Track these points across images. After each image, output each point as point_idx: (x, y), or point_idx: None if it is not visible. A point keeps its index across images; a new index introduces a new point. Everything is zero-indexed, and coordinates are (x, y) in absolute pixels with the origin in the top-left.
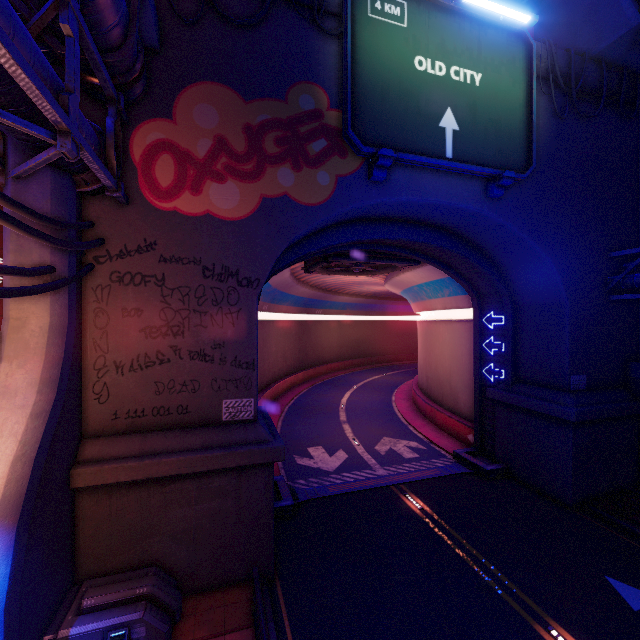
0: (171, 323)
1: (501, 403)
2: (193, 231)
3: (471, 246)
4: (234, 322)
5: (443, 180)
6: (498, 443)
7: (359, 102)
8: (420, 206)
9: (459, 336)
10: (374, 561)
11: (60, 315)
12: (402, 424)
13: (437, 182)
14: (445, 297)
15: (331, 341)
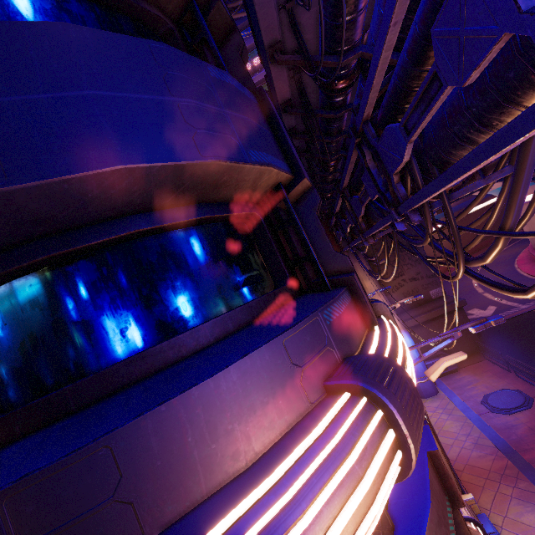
0: (398, 272)
1: None
2: (390, 239)
3: None
4: (419, 263)
5: None
6: None
7: None
8: None
9: None
10: (534, 336)
11: (376, 282)
12: (530, 279)
13: None
14: None
15: None
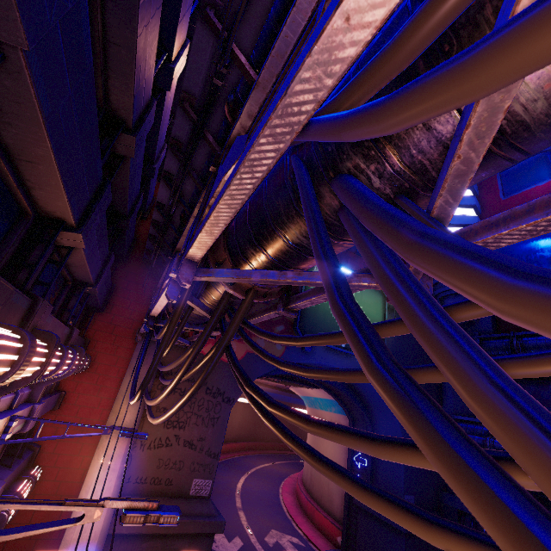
0: (180, 419)
1: (362, 510)
2: None
3: (351, 388)
4: (214, 424)
5: (339, 355)
6: (358, 547)
7: (304, 313)
8: (325, 365)
9: (338, 445)
10: None
11: (140, 413)
12: (287, 518)
13: (336, 355)
14: (332, 412)
15: (235, 421)
